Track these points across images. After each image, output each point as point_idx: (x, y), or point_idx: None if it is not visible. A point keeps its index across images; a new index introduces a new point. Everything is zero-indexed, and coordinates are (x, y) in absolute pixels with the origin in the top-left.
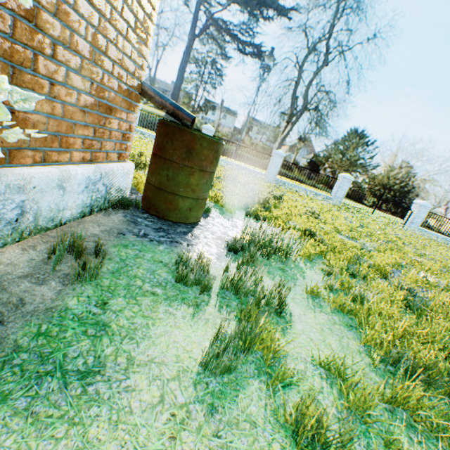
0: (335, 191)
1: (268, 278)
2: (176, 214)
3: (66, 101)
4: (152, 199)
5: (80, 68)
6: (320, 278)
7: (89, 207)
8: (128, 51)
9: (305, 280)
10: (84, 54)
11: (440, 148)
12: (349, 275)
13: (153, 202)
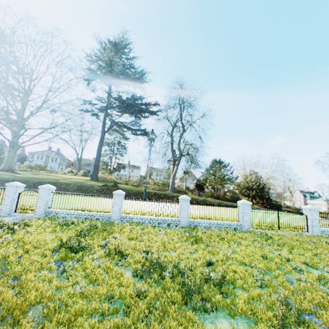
0: (242, 217)
1: None
2: None
3: None
4: None
5: None
6: None
7: None
8: None
9: None
10: None
11: (274, 160)
12: None
13: None
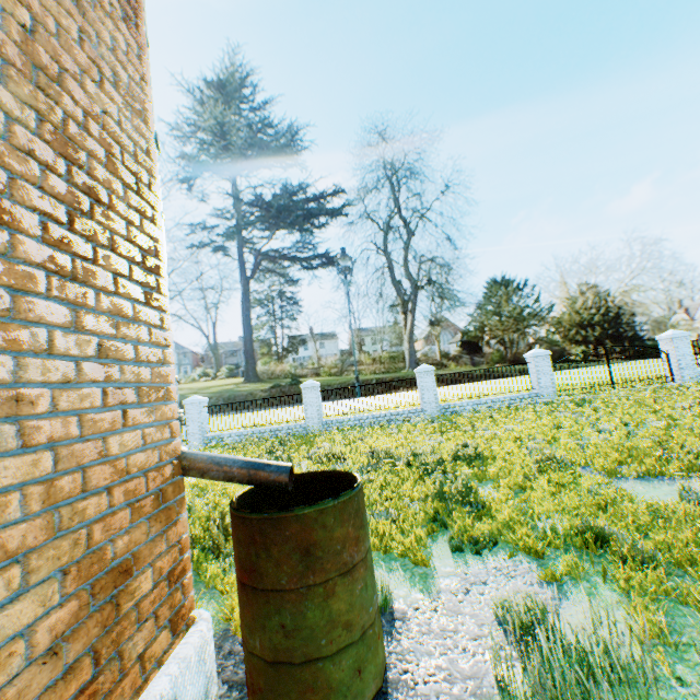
0: (536, 380)
1: None
2: None
3: None
4: (268, 693)
5: (24, 577)
6: None
7: None
8: (135, 442)
9: None
10: (26, 547)
11: (617, 252)
12: None
13: (273, 699)
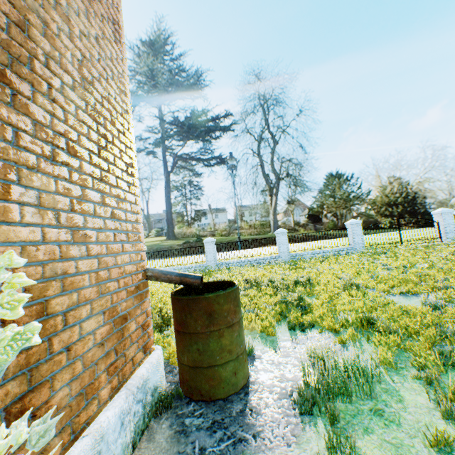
0: (352, 239)
1: (373, 446)
2: (223, 387)
3: (84, 351)
4: (191, 381)
5: (91, 310)
6: (426, 398)
7: (130, 443)
8: (127, 260)
9: (414, 417)
10: (91, 298)
11: (413, 156)
12: (451, 366)
13: (193, 384)
